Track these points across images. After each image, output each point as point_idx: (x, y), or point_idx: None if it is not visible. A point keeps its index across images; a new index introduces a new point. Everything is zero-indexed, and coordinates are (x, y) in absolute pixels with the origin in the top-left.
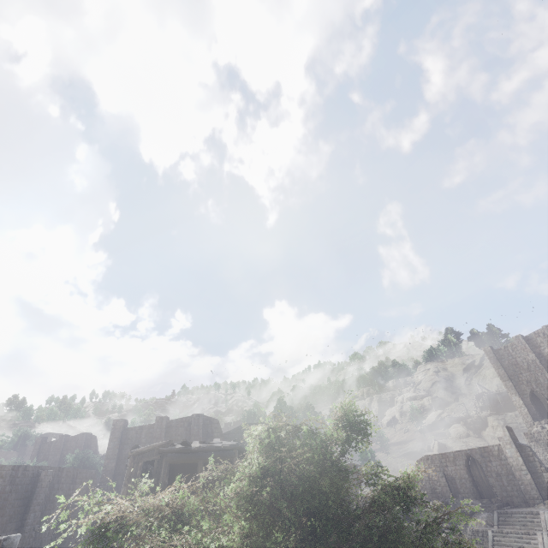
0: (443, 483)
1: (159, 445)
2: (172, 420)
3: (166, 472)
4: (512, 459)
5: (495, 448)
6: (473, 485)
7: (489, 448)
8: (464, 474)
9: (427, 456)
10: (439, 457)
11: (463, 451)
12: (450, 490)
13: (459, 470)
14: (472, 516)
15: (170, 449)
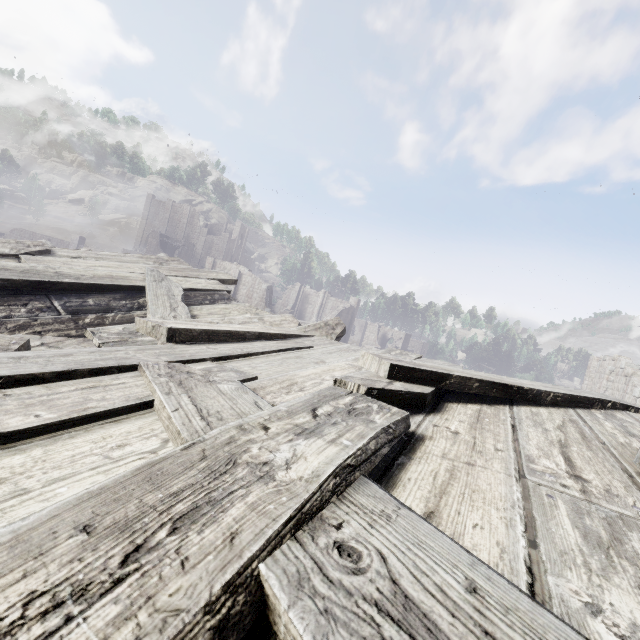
0: None
1: None
2: None
3: None
4: None
5: (67, 243)
6: None
7: (64, 242)
8: None
9: (23, 230)
10: (31, 234)
11: (49, 237)
12: None
13: None
14: None
15: None
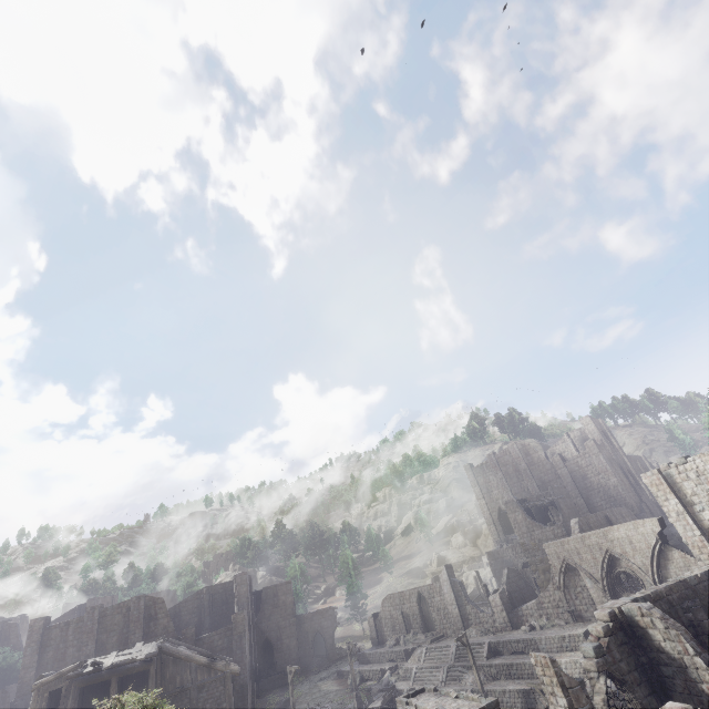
0: (401, 620)
1: (68, 670)
2: (107, 608)
3: (75, 697)
4: (447, 595)
5: (438, 585)
6: (422, 620)
7: (434, 585)
8: (416, 611)
9: (390, 595)
10: (399, 596)
11: (416, 589)
12: (406, 626)
13: (413, 607)
14: (412, 653)
15: (80, 672)
